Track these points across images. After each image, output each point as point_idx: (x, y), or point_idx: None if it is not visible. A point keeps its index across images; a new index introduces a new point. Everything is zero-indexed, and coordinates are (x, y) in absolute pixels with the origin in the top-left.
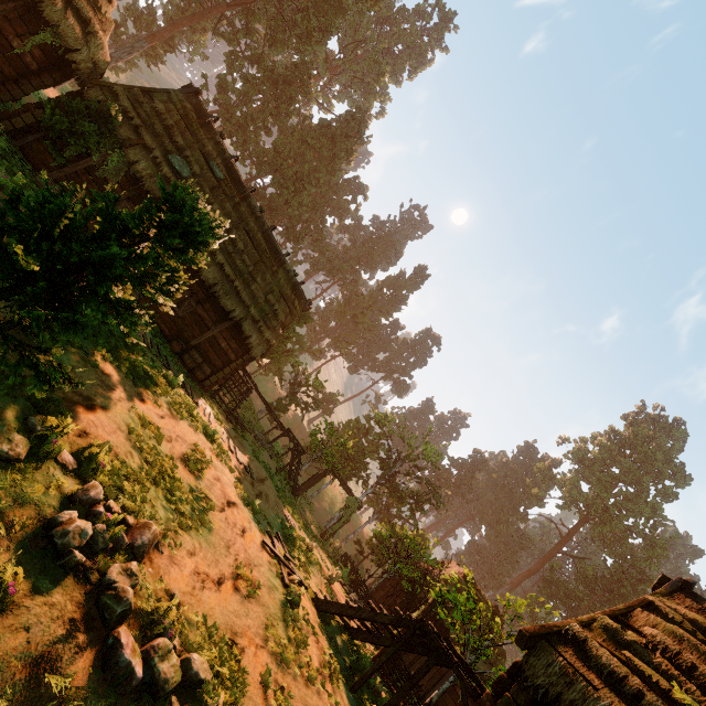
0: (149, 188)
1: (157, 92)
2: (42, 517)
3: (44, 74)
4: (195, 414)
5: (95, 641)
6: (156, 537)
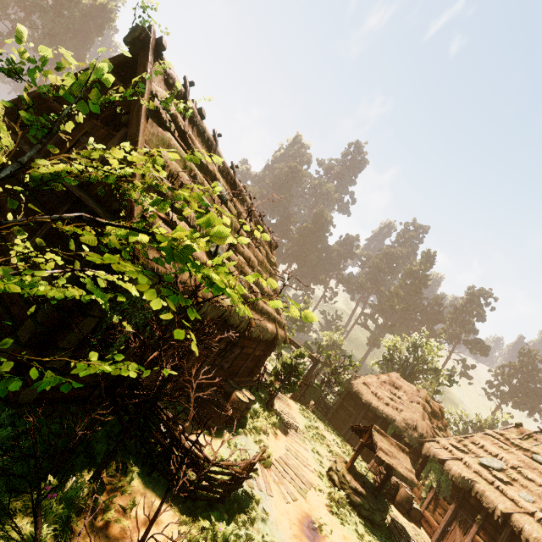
0: None
1: None
2: None
3: None
4: None
5: None
6: None
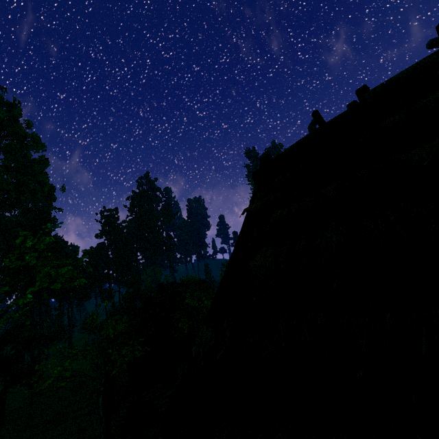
0: None
1: None
2: None
3: None
4: None
5: None
6: None
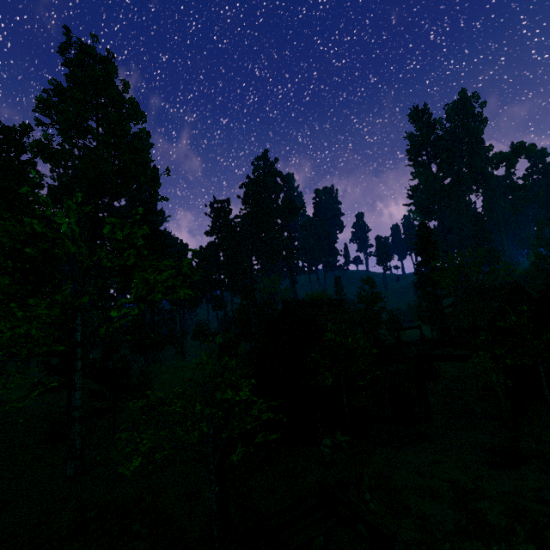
0: None
1: None
2: None
3: None
4: None
5: None
6: None
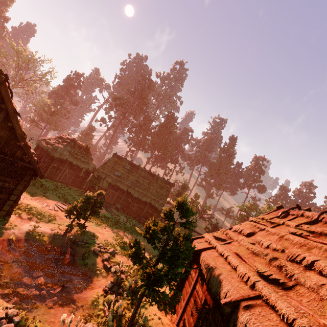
0: (113, 184)
1: (107, 161)
2: (93, 249)
3: (86, 176)
4: (138, 232)
5: (102, 263)
6: (114, 251)
